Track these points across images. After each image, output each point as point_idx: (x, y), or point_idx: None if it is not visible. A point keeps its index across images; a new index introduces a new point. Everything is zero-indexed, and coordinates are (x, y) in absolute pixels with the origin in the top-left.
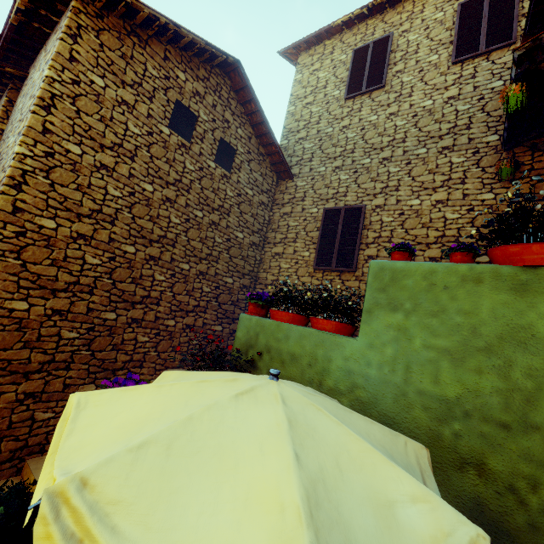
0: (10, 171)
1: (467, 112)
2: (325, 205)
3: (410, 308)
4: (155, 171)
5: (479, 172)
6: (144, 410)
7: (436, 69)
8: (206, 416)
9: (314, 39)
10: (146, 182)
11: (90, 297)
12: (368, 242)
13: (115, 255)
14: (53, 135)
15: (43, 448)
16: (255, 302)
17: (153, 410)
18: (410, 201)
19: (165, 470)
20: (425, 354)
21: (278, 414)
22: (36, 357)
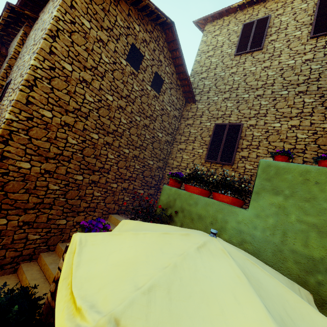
0: (27, 76)
1: (318, 70)
2: (216, 121)
3: (289, 194)
4: (115, 88)
5: (323, 110)
6: (131, 253)
7: (299, 40)
8: (185, 264)
9: (217, 15)
10: (109, 94)
11: (68, 164)
12: (242, 147)
13: (85, 139)
14: (56, 56)
15: (31, 257)
16: (174, 178)
17: (138, 254)
18: (274, 124)
19: (172, 312)
20: (298, 225)
21: (233, 267)
22: (32, 199)
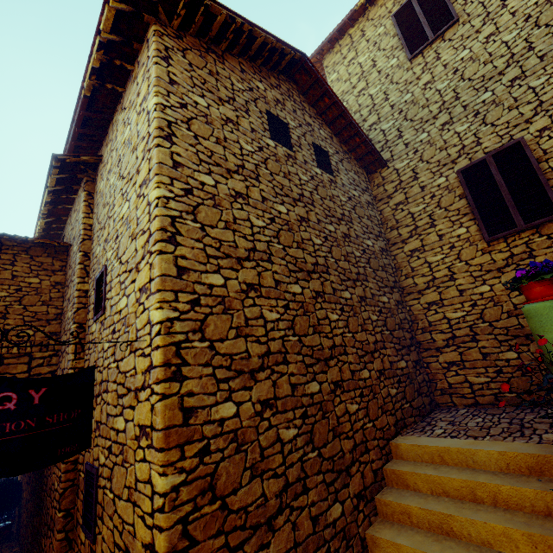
0: (158, 222)
1: None
2: (454, 167)
3: None
4: (280, 189)
5: None
6: None
7: None
8: None
9: (337, 34)
10: (277, 203)
11: (287, 369)
12: None
13: (286, 301)
14: (184, 168)
15: None
16: (543, 278)
17: None
18: None
19: None
20: None
21: None
22: (269, 487)
